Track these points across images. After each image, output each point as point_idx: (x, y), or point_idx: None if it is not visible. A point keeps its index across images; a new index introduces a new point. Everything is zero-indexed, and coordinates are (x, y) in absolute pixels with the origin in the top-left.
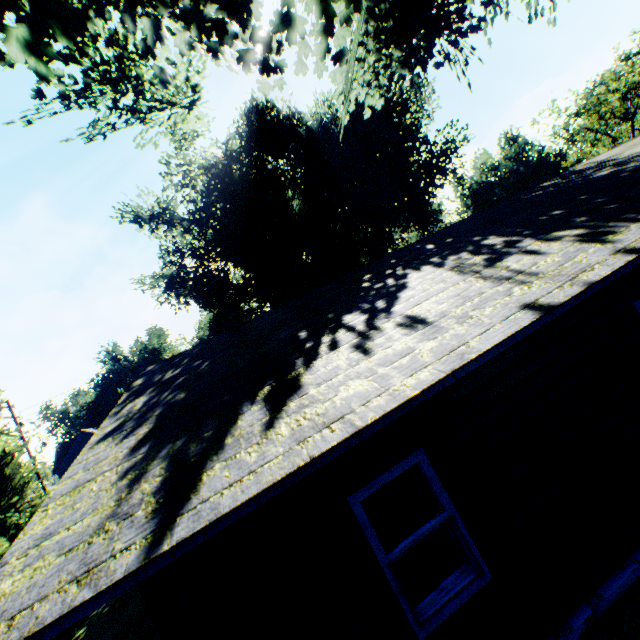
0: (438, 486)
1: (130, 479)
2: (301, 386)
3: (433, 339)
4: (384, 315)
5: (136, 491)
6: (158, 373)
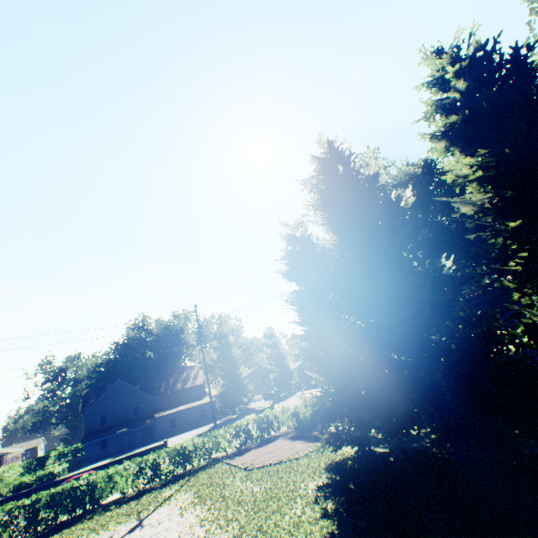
0: None
1: None
2: None
3: None
4: None
5: None
6: None
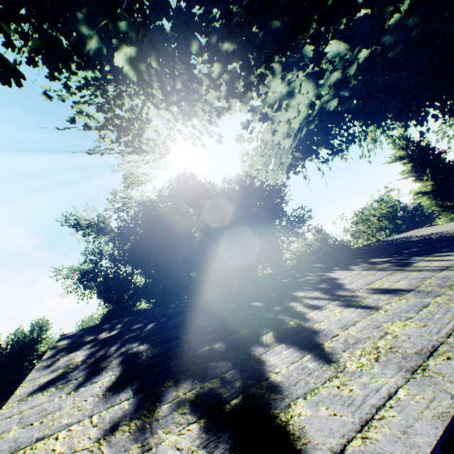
0: None
1: (130, 431)
2: (318, 330)
3: (437, 296)
4: (340, 289)
5: (159, 446)
6: (87, 334)
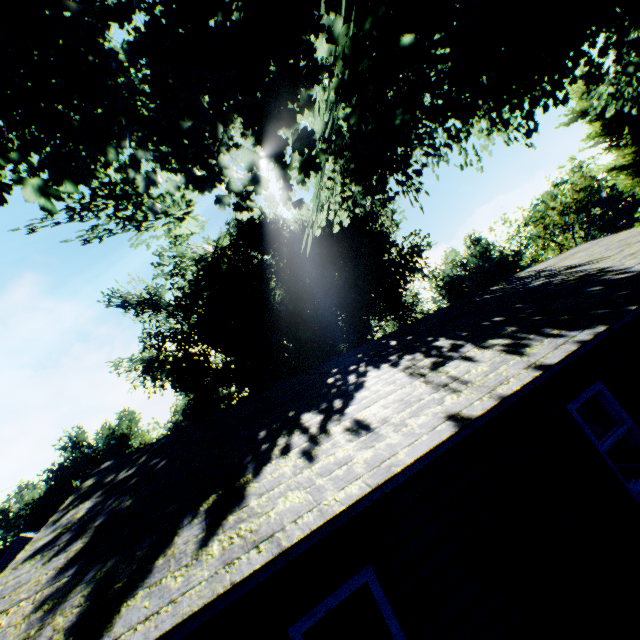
0: (387, 611)
1: (45, 610)
2: (245, 495)
3: (371, 447)
4: (337, 416)
5: (48, 626)
6: (112, 472)
